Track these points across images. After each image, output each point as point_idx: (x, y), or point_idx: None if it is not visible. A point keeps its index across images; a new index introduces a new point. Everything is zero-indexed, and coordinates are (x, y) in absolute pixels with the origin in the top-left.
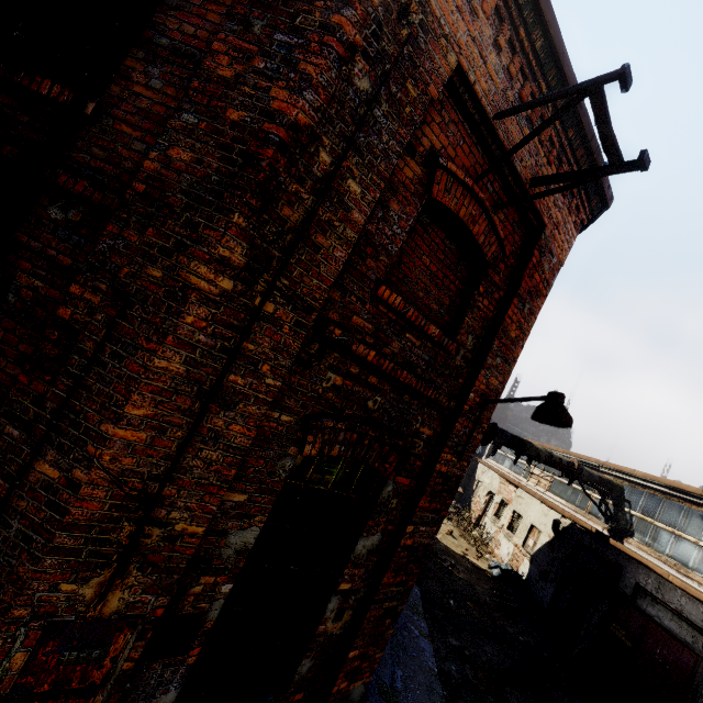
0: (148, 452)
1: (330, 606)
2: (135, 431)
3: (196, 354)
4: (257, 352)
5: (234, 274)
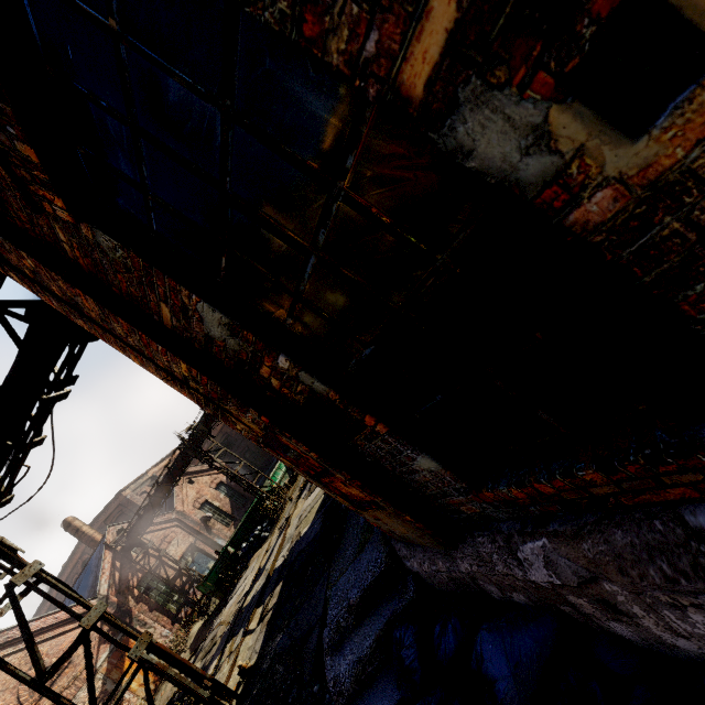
0: (141, 359)
1: (492, 157)
2: (133, 358)
3: (67, 310)
4: (25, 267)
5: (6, 270)
